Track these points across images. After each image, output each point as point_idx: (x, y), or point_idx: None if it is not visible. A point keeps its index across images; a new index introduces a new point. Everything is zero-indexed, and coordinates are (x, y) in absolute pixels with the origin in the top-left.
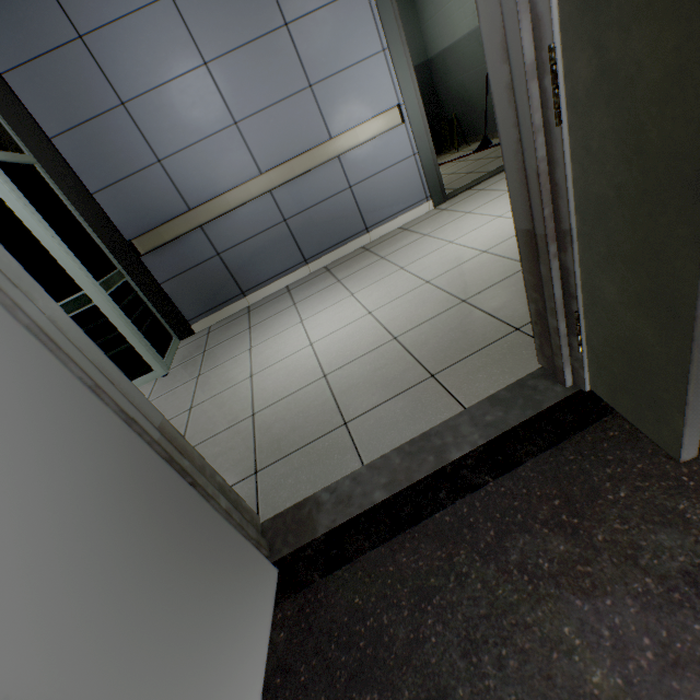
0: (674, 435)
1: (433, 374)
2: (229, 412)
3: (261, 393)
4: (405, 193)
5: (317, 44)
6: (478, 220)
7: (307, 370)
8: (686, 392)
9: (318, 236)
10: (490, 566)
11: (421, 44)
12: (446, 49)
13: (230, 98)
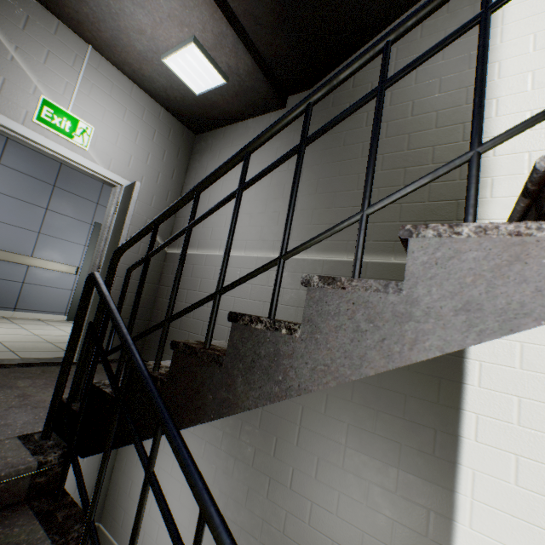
0: None
1: (14, 351)
2: None
3: None
4: (55, 303)
5: (57, 223)
6: None
7: None
8: None
9: None
10: (1, 375)
11: None
12: None
13: None
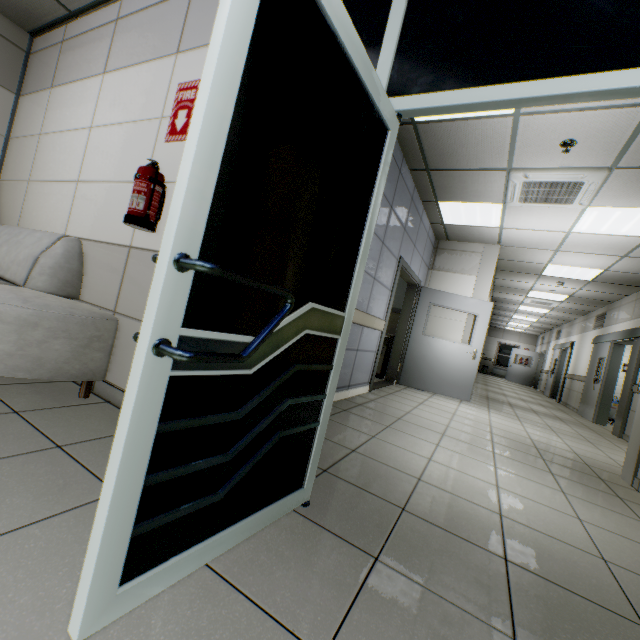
0: None
1: None
2: (574, 559)
3: (558, 534)
4: (365, 372)
5: (383, 263)
6: (438, 416)
7: (552, 512)
8: None
9: None
10: None
11: None
12: None
13: None
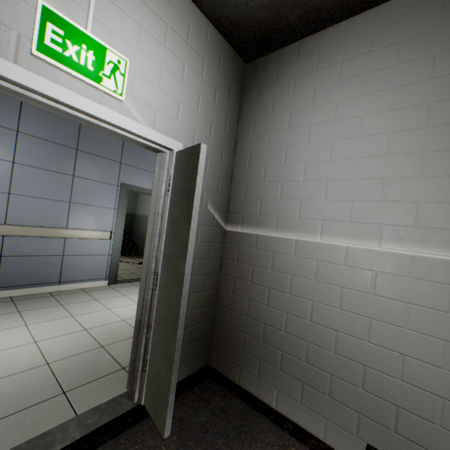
0: (164, 422)
1: (66, 391)
2: None
3: None
4: (95, 270)
5: (85, 190)
6: (128, 301)
7: None
8: (169, 397)
9: (21, 275)
10: None
11: (134, 206)
12: (144, 215)
13: (16, 182)
